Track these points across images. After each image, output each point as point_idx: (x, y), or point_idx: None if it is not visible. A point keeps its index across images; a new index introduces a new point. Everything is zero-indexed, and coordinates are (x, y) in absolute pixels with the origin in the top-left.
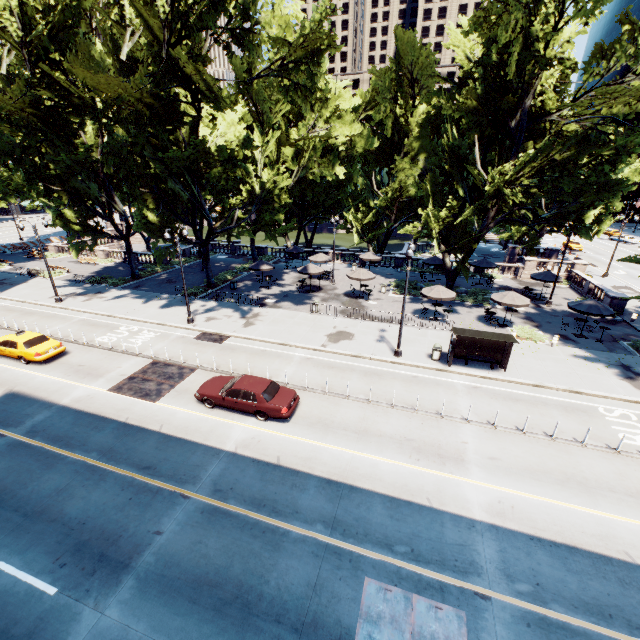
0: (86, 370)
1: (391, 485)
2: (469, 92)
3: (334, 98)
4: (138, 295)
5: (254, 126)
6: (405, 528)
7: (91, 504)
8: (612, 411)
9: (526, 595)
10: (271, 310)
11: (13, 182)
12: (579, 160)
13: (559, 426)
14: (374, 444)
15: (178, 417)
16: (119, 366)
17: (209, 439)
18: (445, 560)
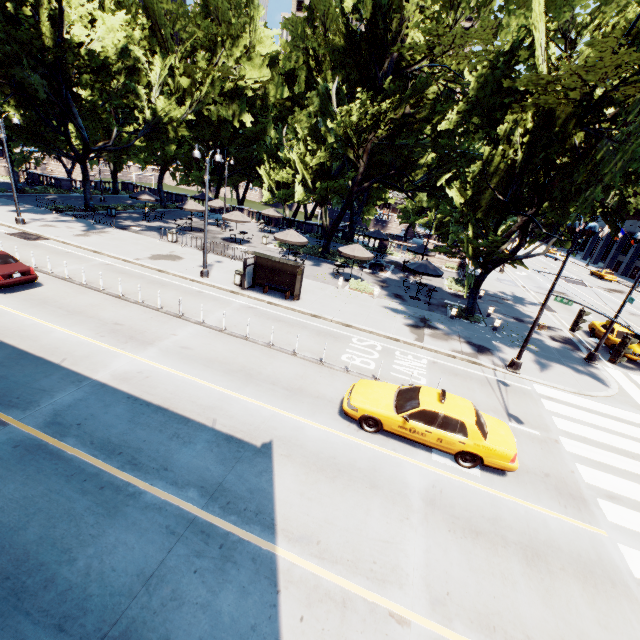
0: None
1: (41, 346)
2: (337, 31)
3: (245, 38)
4: None
5: (157, 50)
6: (2, 372)
7: None
8: (364, 342)
9: (52, 429)
10: (124, 232)
11: None
12: (430, 117)
13: (293, 341)
14: (74, 320)
15: None
16: None
17: None
18: (5, 396)
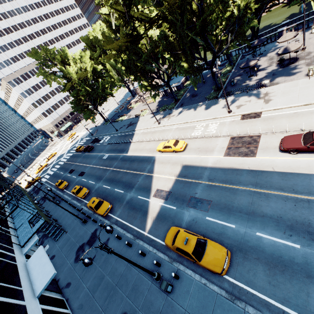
0: (203, 149)
1: None
2: None
3: None
4: (187, 108)
5: None
6: None
7: (274, 208)
8: None
9: None
10: (273, 87)
11: (108, 82)
12: None
13: None
14: None
15: (278, 162)
16: (216, 144)
17: (312, 171)
18: None
